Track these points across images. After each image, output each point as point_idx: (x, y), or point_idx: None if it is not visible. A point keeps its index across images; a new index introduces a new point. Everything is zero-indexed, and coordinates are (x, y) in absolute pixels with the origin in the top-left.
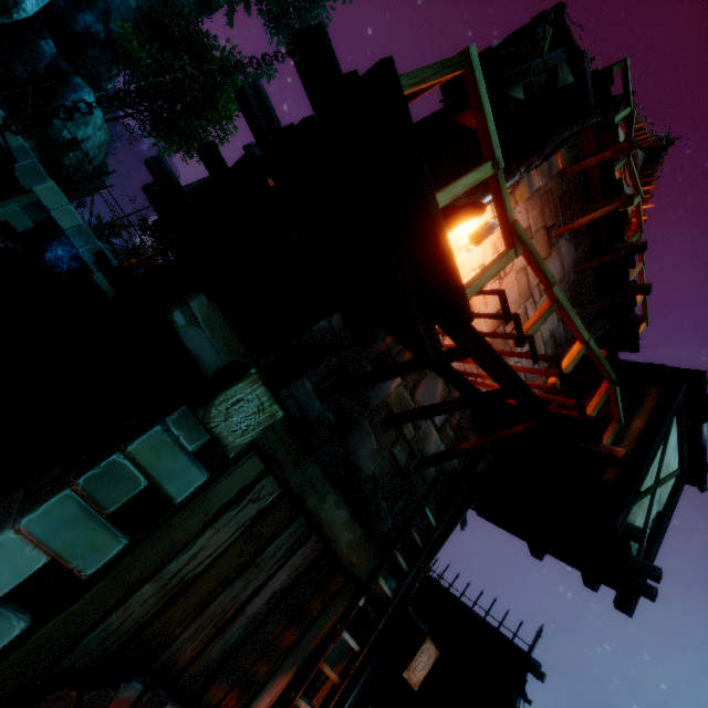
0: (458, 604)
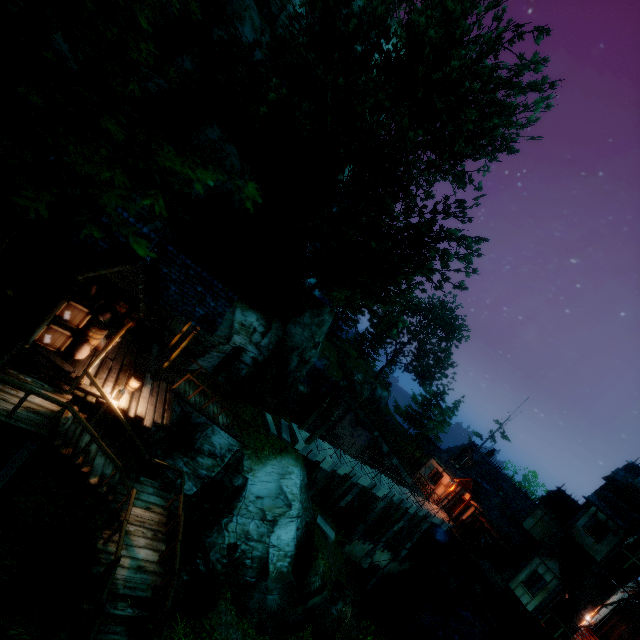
0: None
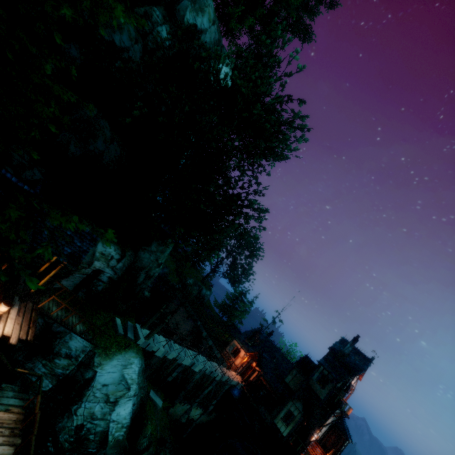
0: None
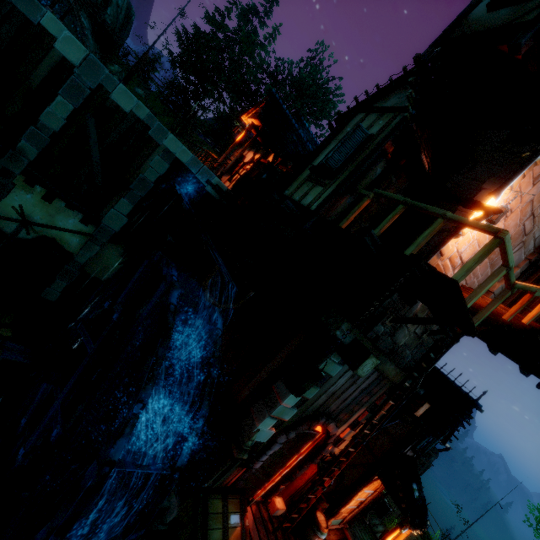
0: (439, 373)
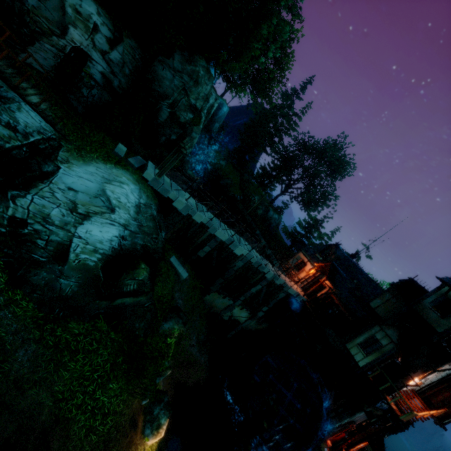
0: None
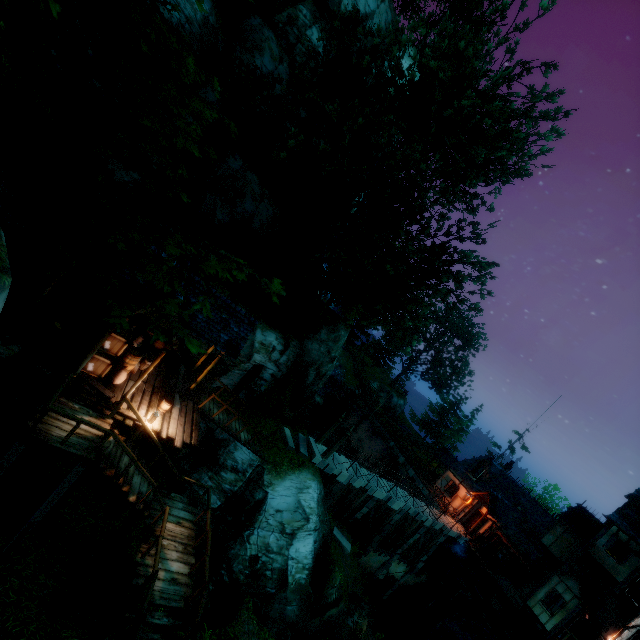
0: None
